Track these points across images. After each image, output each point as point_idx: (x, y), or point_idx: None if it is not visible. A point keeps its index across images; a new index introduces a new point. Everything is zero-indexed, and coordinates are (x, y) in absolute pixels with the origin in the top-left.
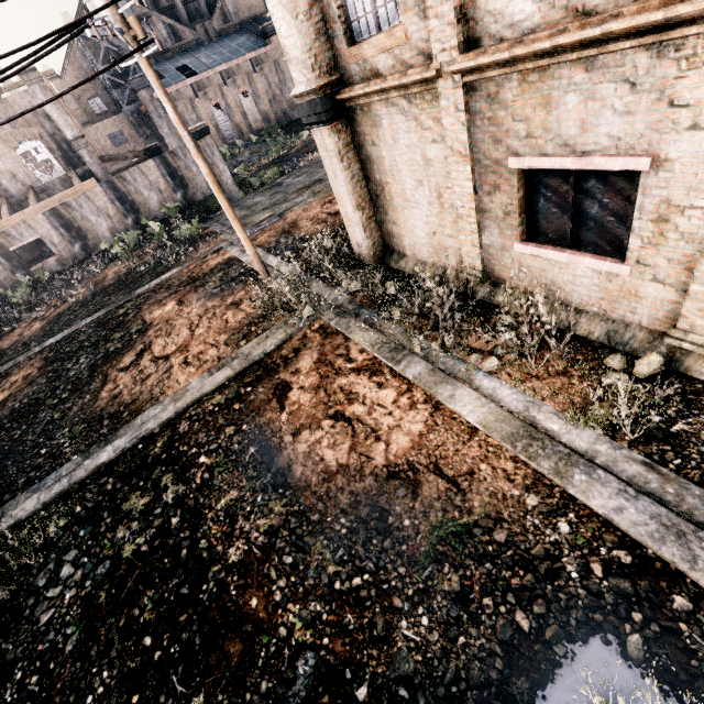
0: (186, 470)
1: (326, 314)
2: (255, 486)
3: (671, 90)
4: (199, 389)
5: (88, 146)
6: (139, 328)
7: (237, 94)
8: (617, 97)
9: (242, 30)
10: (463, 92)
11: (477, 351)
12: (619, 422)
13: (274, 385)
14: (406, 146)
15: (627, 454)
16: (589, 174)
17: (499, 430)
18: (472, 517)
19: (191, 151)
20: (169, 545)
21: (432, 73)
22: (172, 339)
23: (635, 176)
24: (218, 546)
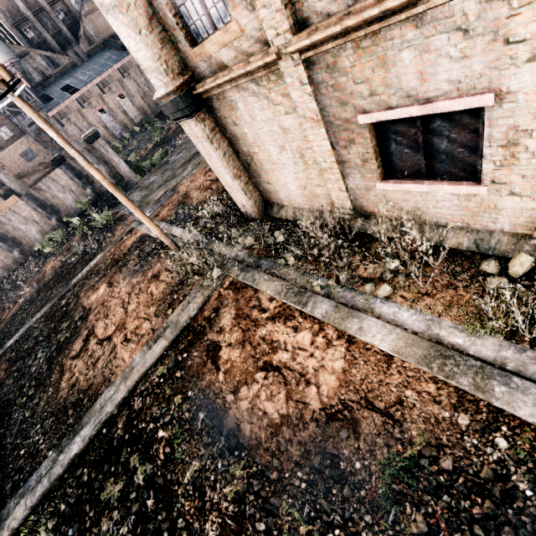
0: (149, 447)
1: (232, 271)
2: (213, 453)
3: (505, 29)
4: (143, 365)
5: (3, 170)
6: (80, 315)
7: (114, 98)
8: (451, 45)
9: (105, 47)
10: (304, 68)
11: (369, 280)
12: (514, 325)
13: (205, 347)
14: (263, 121)
15: (533, 356)
16: (433, 116)
17: (412, 354)
18: (415, 448)
19: (82, 164)
20: (150, 530)
21: (272, 57)
22: (110, 320)
23: (479, 111)
24: (194, 523)
